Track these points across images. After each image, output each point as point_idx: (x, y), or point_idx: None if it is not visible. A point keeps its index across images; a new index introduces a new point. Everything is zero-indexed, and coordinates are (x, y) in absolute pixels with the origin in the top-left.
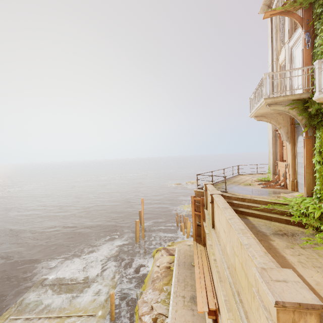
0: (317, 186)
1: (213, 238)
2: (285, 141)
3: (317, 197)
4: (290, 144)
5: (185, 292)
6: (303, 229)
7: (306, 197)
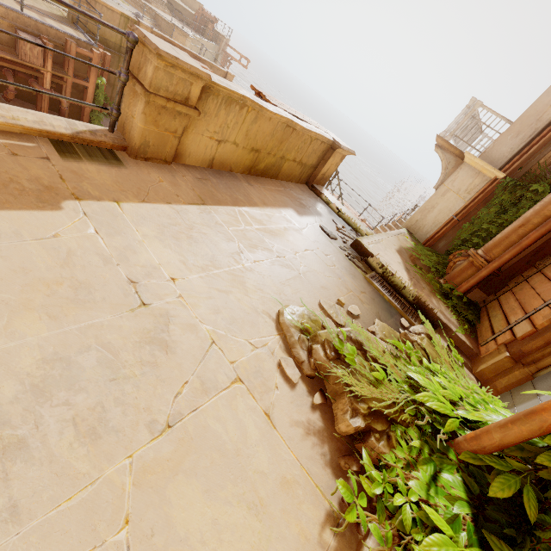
0: None
1: None
2: None
3: None
4: None
5: None
6: None
7: None
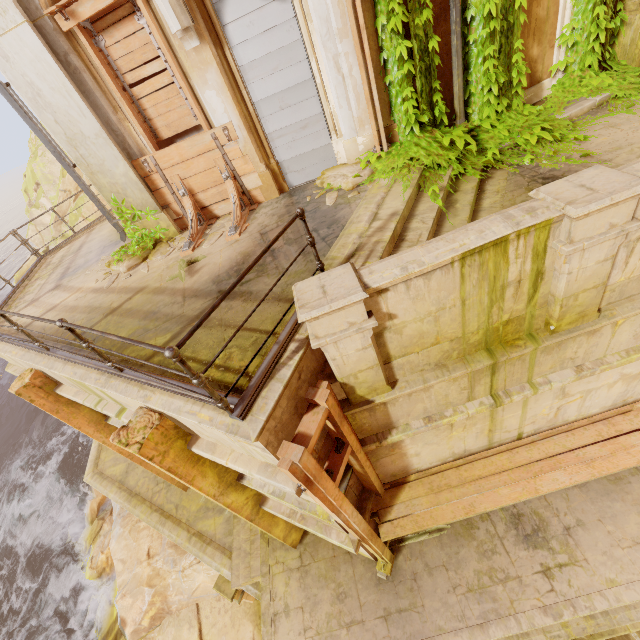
0: (409, 102)
1: (619, 328)
2: (179, 37)
3: (412, 131)
4: (205, 44)
5: (524, 569)
6: (497, 177)
7: (387, 149)
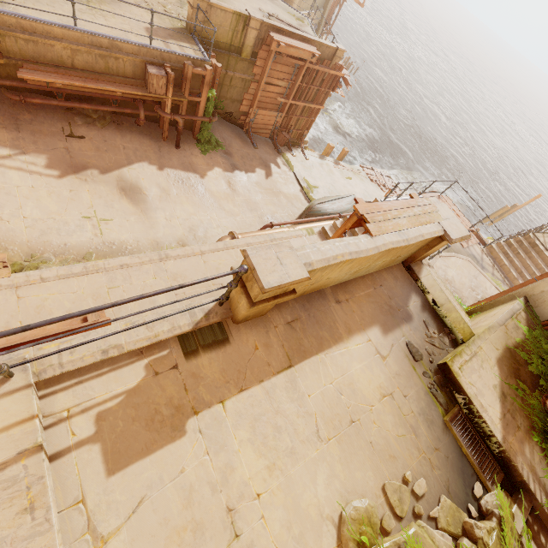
0: None
1: None
2: None
3: None
4: None
5: None
6: None
7: None
